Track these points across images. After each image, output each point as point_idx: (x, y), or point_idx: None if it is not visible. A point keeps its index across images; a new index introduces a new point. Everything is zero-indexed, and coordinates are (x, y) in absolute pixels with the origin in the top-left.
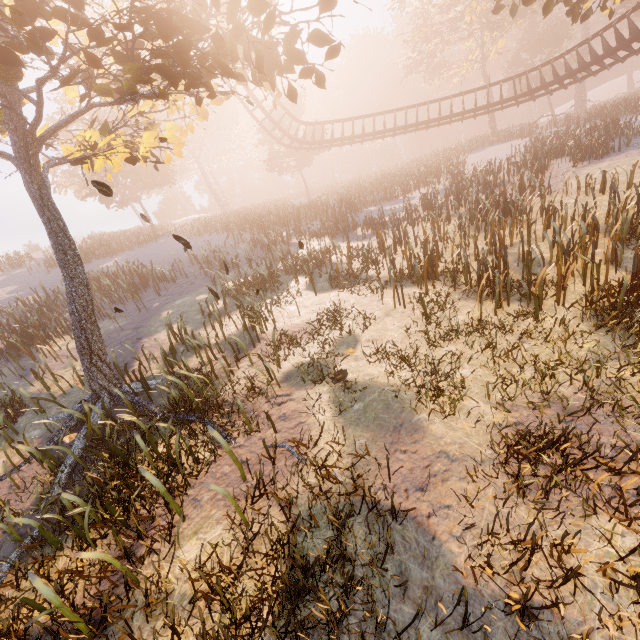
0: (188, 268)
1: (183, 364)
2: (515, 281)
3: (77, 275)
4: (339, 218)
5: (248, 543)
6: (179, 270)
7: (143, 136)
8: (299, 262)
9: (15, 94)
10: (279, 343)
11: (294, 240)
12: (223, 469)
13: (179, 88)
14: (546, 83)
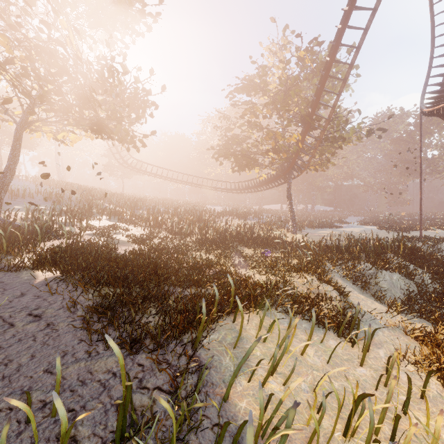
0: (33, 195)
1: (37, 220)
2: (184, 233)
3: (14, 166)
4: (134, 202)
5: (68, 247)
6: (30, 193)
7: (62, 133)
8: (107, 207)
9: (34, 108)
10: (87, 226)
11: (106, 204)
12: (56, 243)
13: (87, 127)
14: (236, 189)
